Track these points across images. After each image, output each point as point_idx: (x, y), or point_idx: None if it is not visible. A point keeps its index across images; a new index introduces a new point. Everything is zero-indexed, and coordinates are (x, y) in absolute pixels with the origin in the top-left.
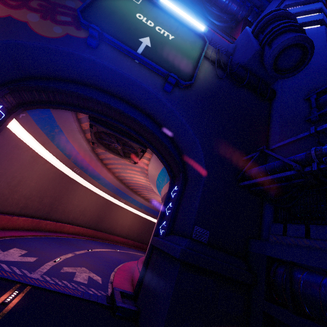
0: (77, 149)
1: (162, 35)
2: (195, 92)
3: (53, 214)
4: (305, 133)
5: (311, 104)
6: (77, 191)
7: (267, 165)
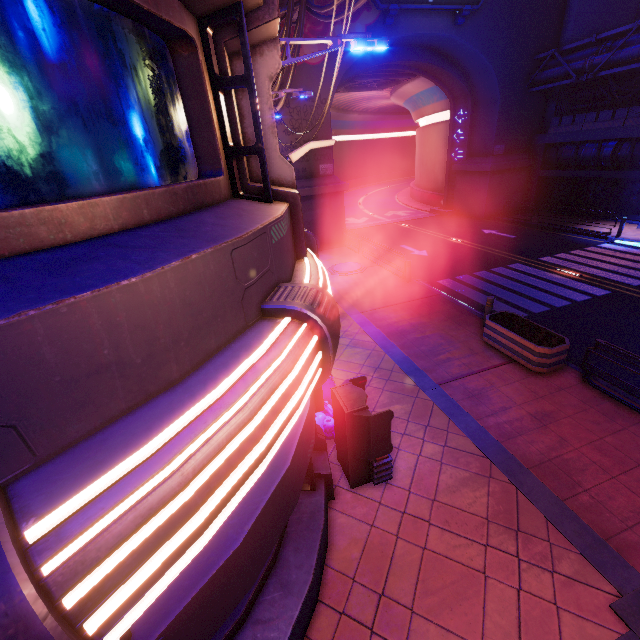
0: None
1: None
2: None
3: None
4: (589, 39)
5: None
6: None
7: (555, 71)
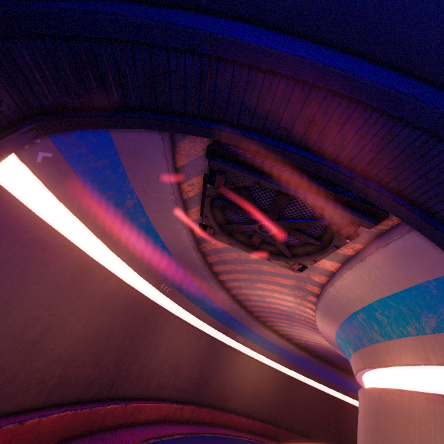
0: (169, 245)
1: None
2: None
3: (121, 385)
4: None
5: None
6: (166, 328)
7: None
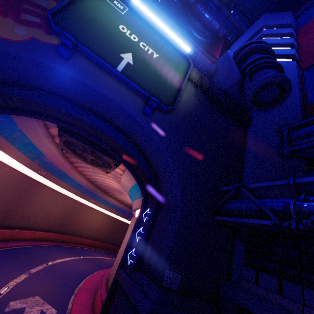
0: (44, 152)
1: (146, 52)
2: (176, 115)
3: (10, 221)
4: (283, 181)
5: (283, 138)
6: (42, 193)
7: (244, 205)
